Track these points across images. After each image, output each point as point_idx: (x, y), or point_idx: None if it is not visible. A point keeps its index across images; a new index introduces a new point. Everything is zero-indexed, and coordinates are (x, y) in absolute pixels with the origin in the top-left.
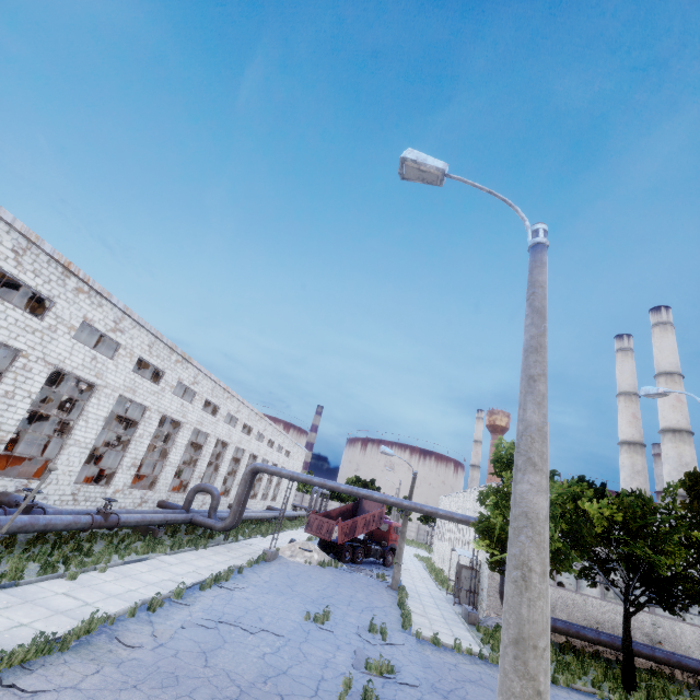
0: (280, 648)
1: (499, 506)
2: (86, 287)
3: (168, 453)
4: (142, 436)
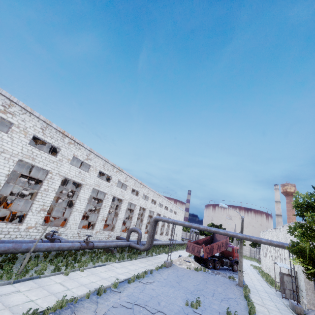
0: None
1: (305, 236)
2: (73, 141)
3: (118, 214)
4: (105, 206)
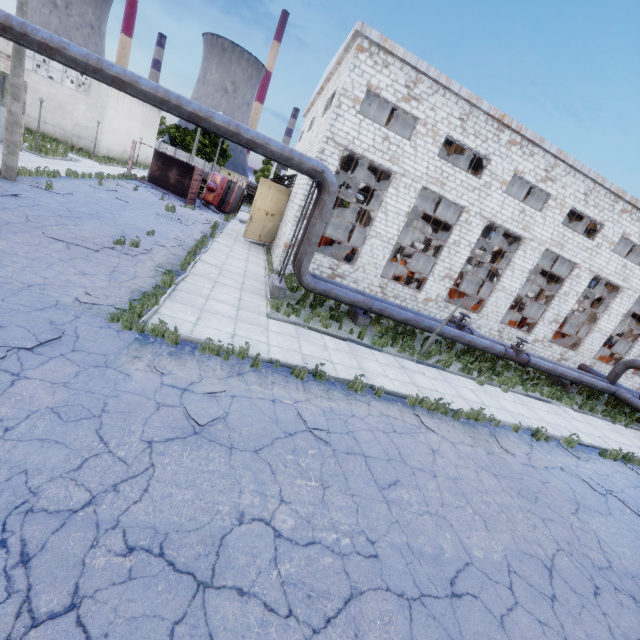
0: None
1: None
2: (518, 137)
3: (598, 318)
4: (567, 295)
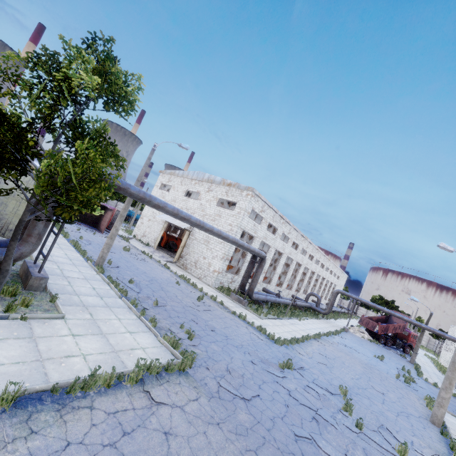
0: (370, 360)
1: None
2: (284, 221)
3: (296, 276)
4: (290, 270)
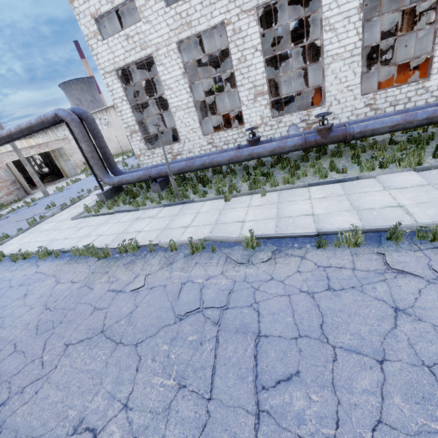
0: None
1: None
2: None
3: None
4: None
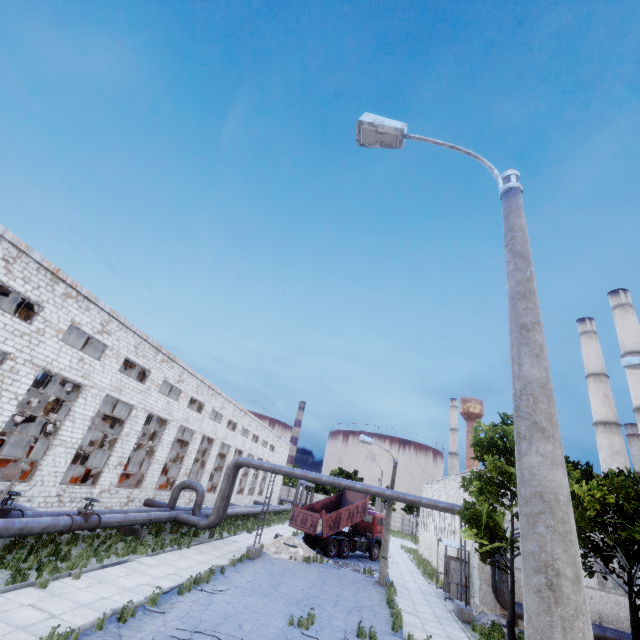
0: None
1: (483, 492)
2: (74, 292)
3: (155, 451)
4: (129, 435)
